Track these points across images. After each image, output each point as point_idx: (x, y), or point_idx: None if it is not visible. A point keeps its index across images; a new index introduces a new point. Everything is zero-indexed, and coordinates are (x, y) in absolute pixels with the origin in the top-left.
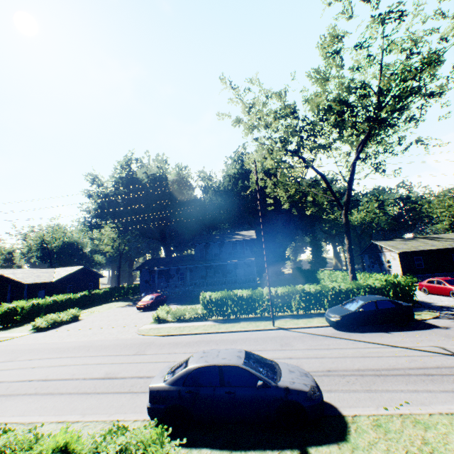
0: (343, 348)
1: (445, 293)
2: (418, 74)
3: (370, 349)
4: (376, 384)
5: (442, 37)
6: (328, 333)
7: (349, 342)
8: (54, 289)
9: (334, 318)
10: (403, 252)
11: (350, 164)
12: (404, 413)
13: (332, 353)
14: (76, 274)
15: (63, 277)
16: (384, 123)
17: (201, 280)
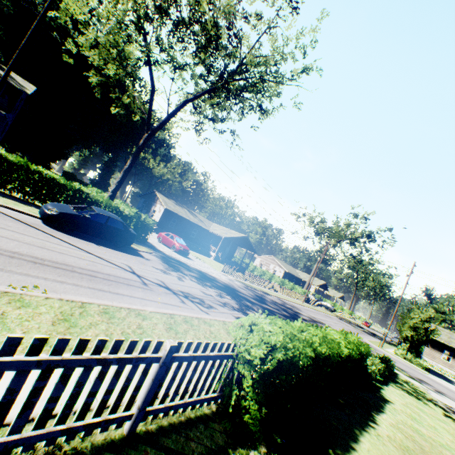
0: (27, 235)
1: (170, 245)
2: (267, 85)
3: (61, 246)
4: (20, 268)
5: (293, 72)
6: (28, 221)
7: (44, 235)
8: None
9: (51, 211)
10: (169, 210)
11: (183, 102)
12: (14, 292)
13: (2, 232)
14: None
15: None
16: (227, 94)
17: None
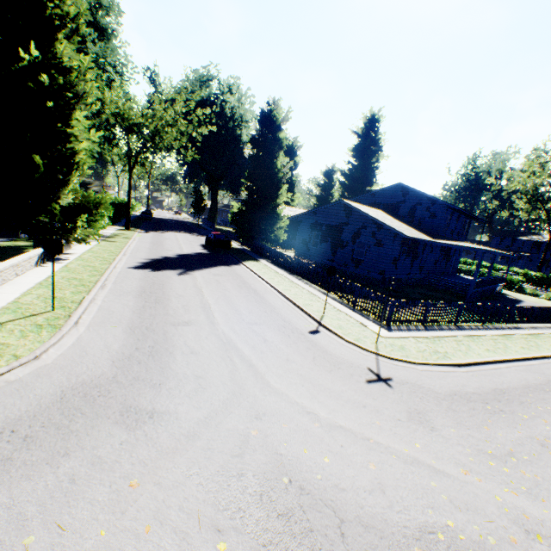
0: None
1: None
2: None
3: None
4: None
5: None
6: None
7: None
8: None
9: None
10: None
11: None
12: None
13: None
14: None
15: None
16: None
17: None
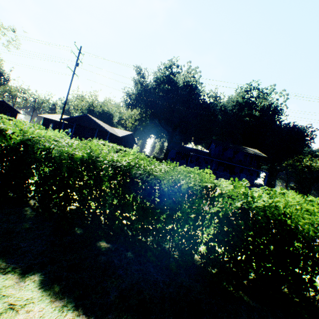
0: None
1: None
2: None
3: None
4: None
5: None
6: None
7: None
8: (117, 142)
9: None
10: None
11: None
12: None
13: None
14: (127, 136)
15: (123, 135)
16: None
17: (222, 172)
